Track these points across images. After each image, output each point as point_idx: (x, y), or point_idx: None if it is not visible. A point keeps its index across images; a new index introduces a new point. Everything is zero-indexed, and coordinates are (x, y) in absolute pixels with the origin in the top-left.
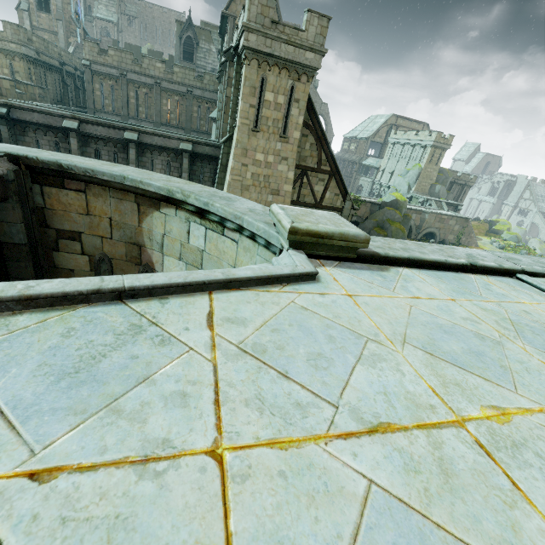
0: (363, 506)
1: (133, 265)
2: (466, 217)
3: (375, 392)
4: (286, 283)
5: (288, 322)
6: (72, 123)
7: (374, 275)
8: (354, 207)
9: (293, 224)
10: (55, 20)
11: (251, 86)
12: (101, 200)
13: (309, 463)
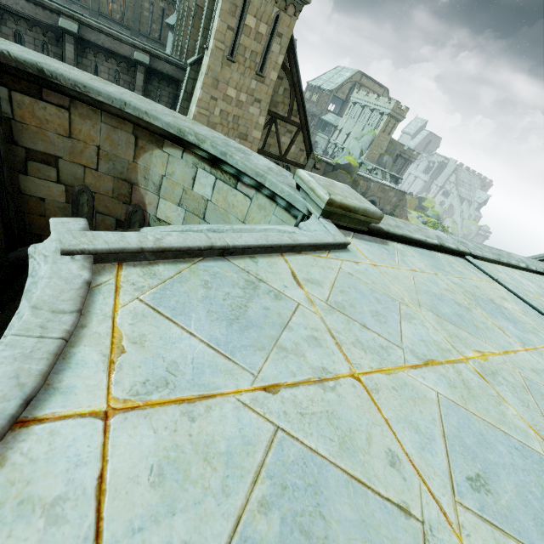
0: (438, 405)
1: (120, 203)
2: (403, 191)
3: (418, 340)
4: (328, 250)
5: (346, 285)
6: None
7: (381, 248)
8: (316, 166)
9: (331, 196)
10: None
11: (232, 2)
12: (89, 123)
13: (404, 382)
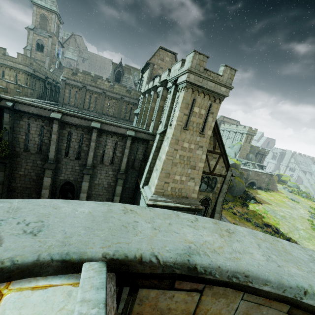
0: None
1: None
2: (271, 174)
3: None
4: None
5: None
6: (57, 114)
7: None
8: (233, 175)
9: None
10: (45, 56)
11: (186, 103)
12: (222, 301)
13: None
